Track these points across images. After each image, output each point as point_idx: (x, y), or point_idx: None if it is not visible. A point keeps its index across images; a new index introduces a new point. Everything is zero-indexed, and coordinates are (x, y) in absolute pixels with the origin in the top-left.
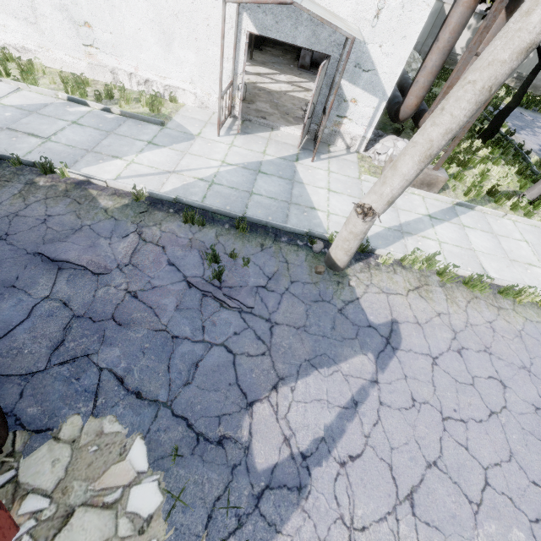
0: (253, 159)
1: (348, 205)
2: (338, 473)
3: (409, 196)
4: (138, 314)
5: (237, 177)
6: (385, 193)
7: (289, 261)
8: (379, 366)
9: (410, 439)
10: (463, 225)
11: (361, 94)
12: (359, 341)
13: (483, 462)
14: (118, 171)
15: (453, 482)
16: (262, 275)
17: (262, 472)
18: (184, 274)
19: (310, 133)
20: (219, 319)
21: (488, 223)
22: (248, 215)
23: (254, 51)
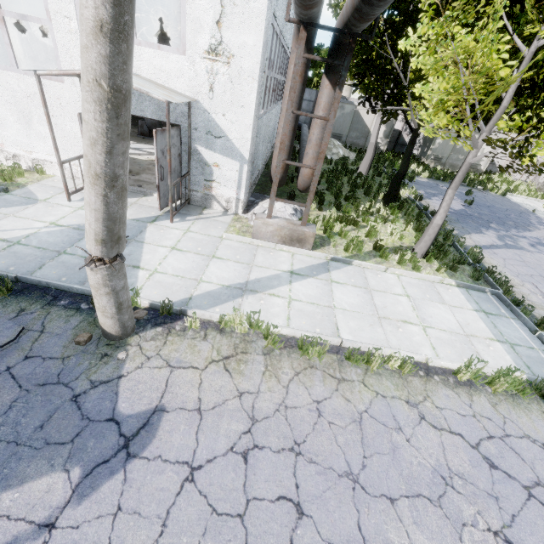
0: None
1: (188, 263)
2: None
3: (275, 253)
4: None
5: (56, 238)
6: (87, 229)
7: (47, 329)
8: (80, 492)
9: None
10: (332, 280)
11: (221, 158)
12: (73, 447)
13: None
14: None
15: None
16: None
17: None
18: None
19: (185, 198)
20: None
21: (364, 278)
22: (23, 276)
23: None
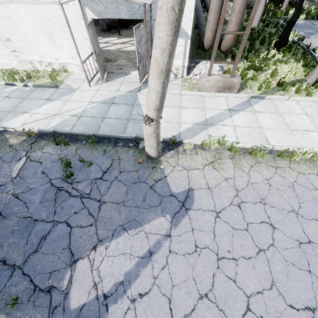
0: (109, 96)
1: (169, 113)
2: (128, 308)
3: (215, 99)
4: (16, 208)
5: (97, 110)
6: (150, 104)
7: (121, 158)
8: (174, 223)
9: (189, 277)
10: (255, 111)
11: None
12: (161, 207)
13: (247, 291)
14: (25, 120)
15: (219, 309)
16: (99, 171)
17: (73, 310)
18: (50, 178)
19: None
20: (66, 205)
21: (275, 106)
22: (96, 133)
23: (123, 29)
